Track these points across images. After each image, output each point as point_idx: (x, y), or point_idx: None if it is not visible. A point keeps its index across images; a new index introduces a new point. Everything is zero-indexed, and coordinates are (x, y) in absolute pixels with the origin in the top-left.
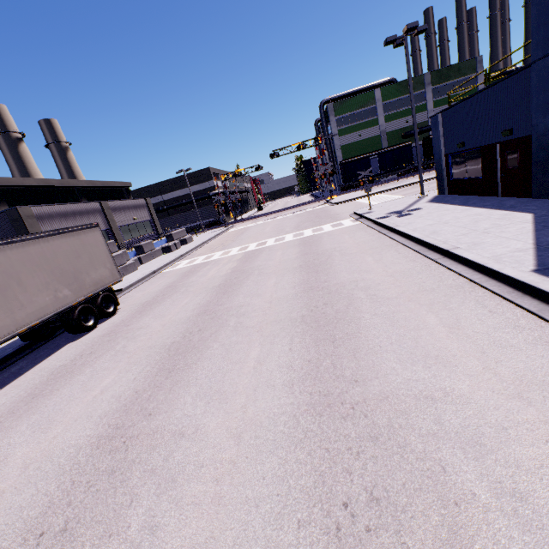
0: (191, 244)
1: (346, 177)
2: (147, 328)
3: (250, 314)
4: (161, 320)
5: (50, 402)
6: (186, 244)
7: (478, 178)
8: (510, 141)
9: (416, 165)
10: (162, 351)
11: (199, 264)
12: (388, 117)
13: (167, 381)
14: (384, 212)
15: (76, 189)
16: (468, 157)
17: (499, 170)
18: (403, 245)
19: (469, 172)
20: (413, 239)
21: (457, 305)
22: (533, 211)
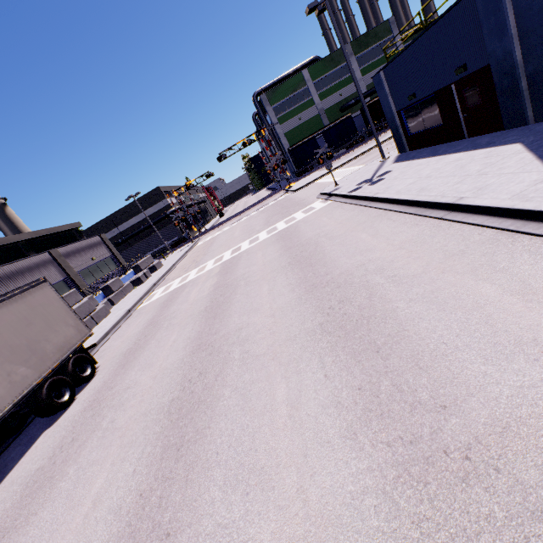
0: (162, 270)
1: (298, 163)
2: (136, 387)
3: (254, 337)
4: (150, 371)
5: (26, 540)
6: (156, 270)
7: (438, 126)
8: (466, 78)
9: (361, 134)
10: (161, 417)
11: (176, 289)
12: (322, 95)
13: (178, 465)
14: (353, 184)
15: (20, 244)
16: (423, 107)
17: (460, 111)
18: (393, 212)
19: (427, 123)
20: (402, 202)
21: (508, 263)
22: (518, 140)
